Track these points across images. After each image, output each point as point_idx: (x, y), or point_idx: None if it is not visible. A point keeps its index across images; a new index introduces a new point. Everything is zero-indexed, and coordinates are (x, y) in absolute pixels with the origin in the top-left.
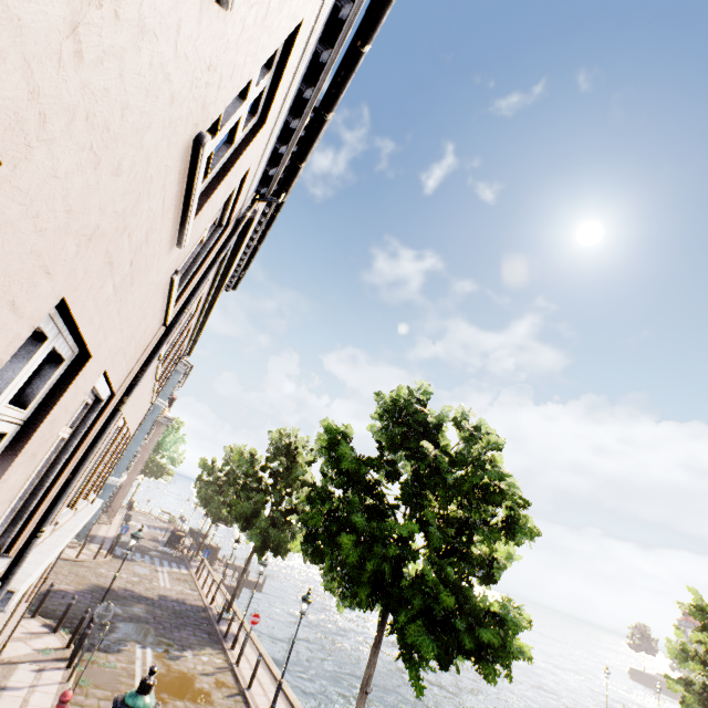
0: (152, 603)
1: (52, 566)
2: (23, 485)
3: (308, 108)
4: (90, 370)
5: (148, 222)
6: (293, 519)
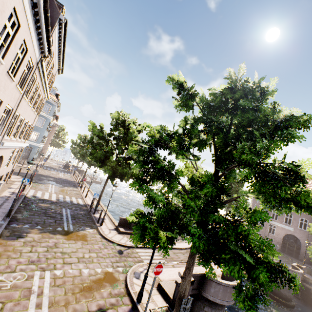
0: (56, 178)
1: (17, 158)
2: None
3: (43, 39)
4: (4, 103)
5: (4, 83)
6: None
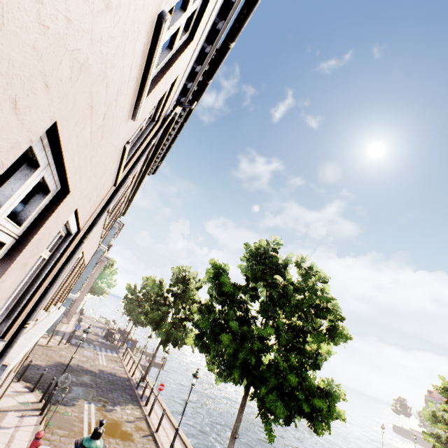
0: (94, 375)
1: (32, 349)
2: (15, 289)
3: (218, 38)
4: (67, 203)
5: (119, 82)
6: (186, 324)
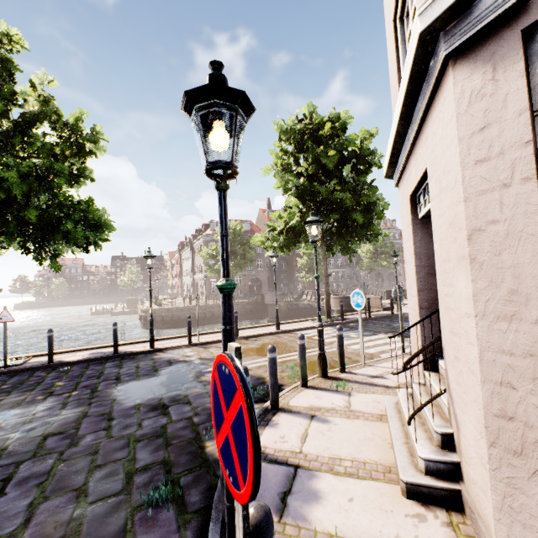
0: None
1: None
2: None
3: None
4: None
5: None
6: None
